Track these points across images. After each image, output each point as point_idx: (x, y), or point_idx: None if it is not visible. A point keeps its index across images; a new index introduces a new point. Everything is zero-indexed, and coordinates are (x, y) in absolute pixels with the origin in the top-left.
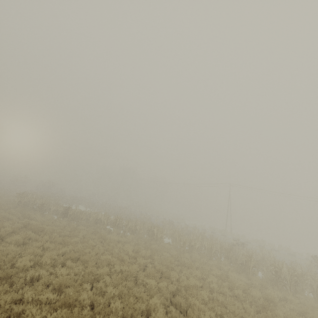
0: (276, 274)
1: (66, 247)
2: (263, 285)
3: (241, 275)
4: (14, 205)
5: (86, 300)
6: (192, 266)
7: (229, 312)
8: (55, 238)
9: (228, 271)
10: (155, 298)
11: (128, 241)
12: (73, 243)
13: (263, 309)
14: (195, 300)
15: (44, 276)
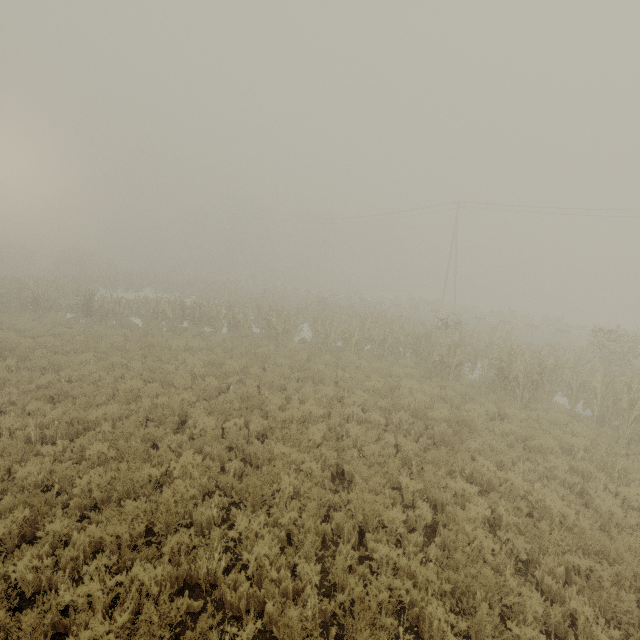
0: (500, 372)
1: (49, 376)
2: (466, 396)
3: (433, 380)
4: None
5: (29, 478)
6: (325, 379)
7: (366, 455)
8: (32, 361)
9: (403, 377)
10: (183, 457)
11: (212, 346)
12: (74, 365)
13: (441, 441)
14: (282, 448)
15: None
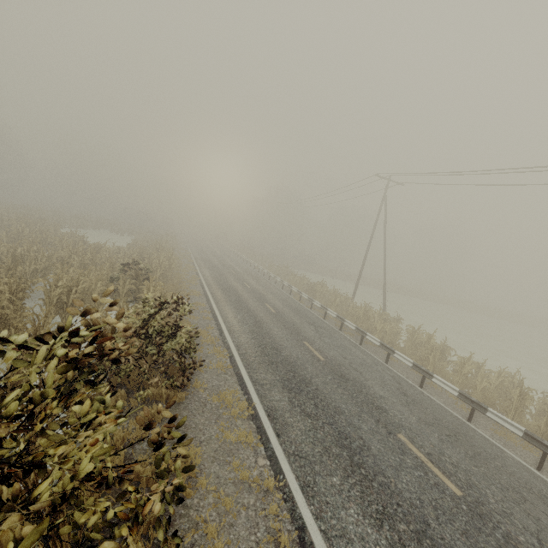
0: None
1: None
2: None
3: None
4: None
5: None
6: None
7: None
8: None
9: None
10: None
11: None
12: None
13: None
14: None
15: None
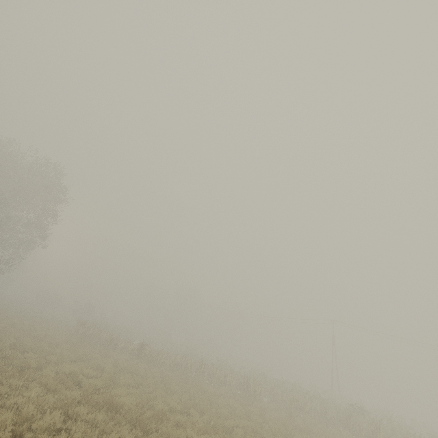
0: None
1: (175, 395)
2: None
3: None
4: (77, 338)
5: None
6: (312, 431)
7: None
8: (158, 384)
9: None
10: None
11: (225, 395)
12: (176, 391)
13: None
14: None
15: (183, 422)
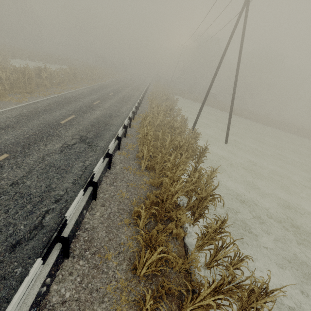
0: None
1: None
2: None
3: None
4: None
5: None
6: None
7: None
8: None
9: None
10: None
11: None
12: None
13: None
14: None
15: None
